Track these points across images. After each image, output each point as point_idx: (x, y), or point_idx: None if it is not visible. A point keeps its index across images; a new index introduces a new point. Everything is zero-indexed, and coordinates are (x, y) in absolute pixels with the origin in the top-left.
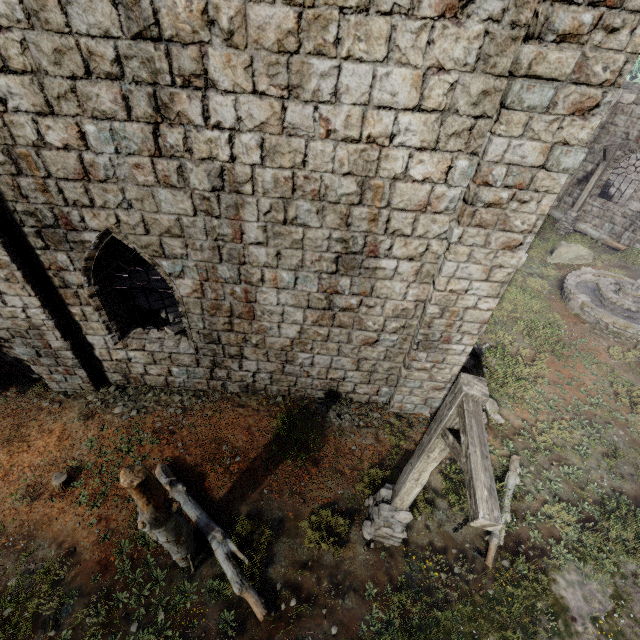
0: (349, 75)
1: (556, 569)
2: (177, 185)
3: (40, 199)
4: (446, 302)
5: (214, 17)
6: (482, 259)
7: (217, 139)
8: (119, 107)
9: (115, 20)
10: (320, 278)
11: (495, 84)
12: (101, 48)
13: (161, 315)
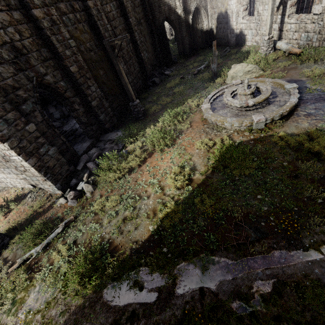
0: None
1: (32, 280)
2: None
3: None
4: None
5: None
6: None
7: None
8: None
9: None
10: None
11: None
12: None
13: None
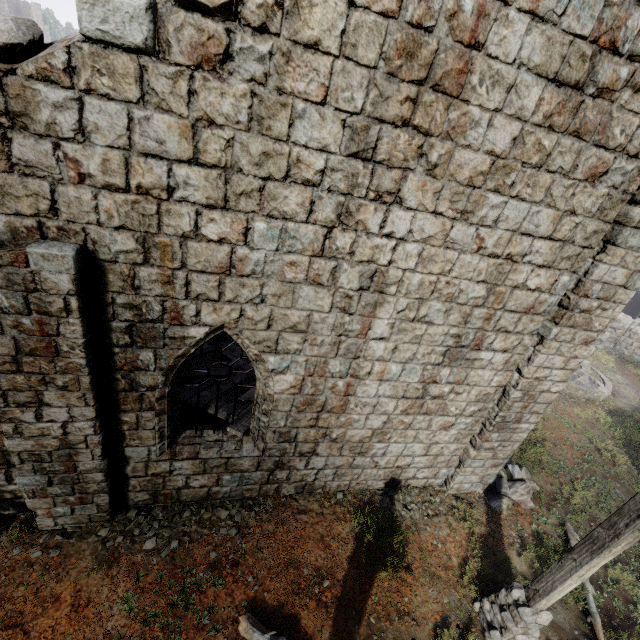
0: (511, 209)
1: None
2: (325, 283)
3: (155, 291)
4: (529, 387)
5: (427, 152)
6: (565, 352)
7: (383, 246)
8: (302, 210)
9: (338, 139)
10: (425, 369)
11: (602, 227)
12: (312, 158)
13: (208, 411)
